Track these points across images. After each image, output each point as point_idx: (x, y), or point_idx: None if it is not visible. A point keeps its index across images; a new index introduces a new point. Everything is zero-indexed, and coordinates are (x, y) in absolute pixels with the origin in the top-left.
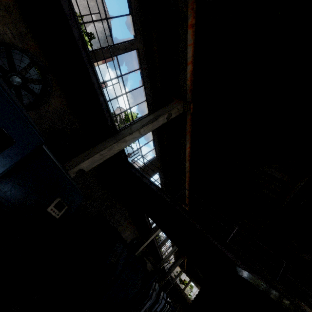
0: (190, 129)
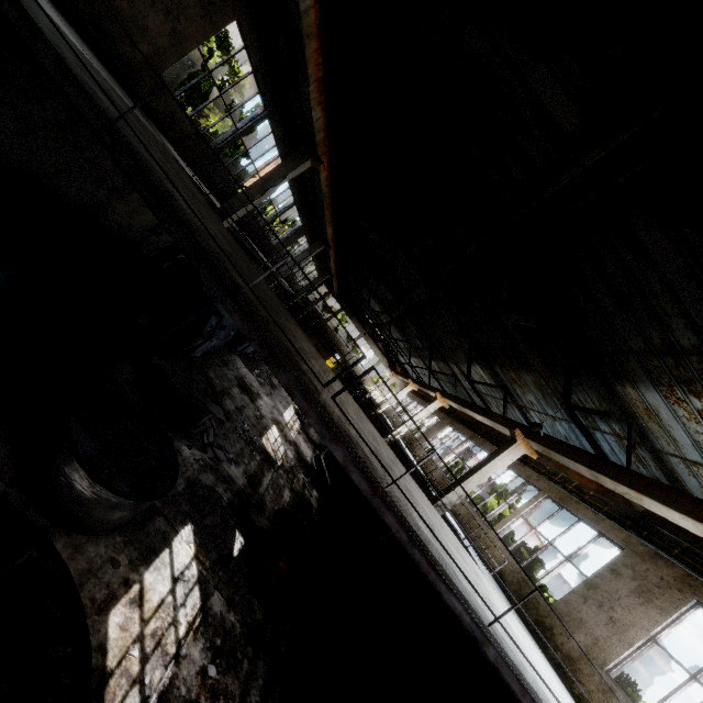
0: None
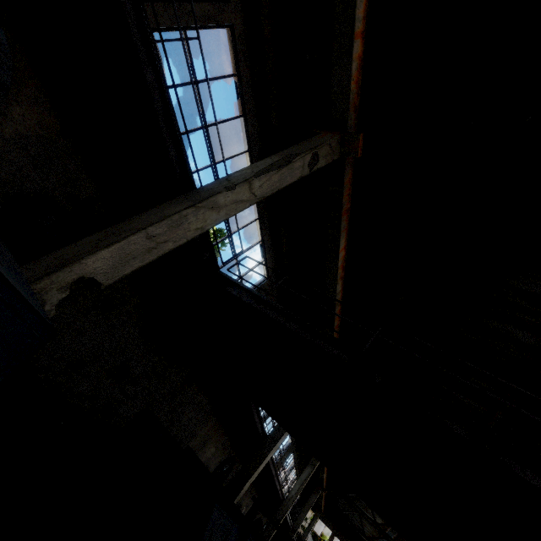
0: (349, 206)
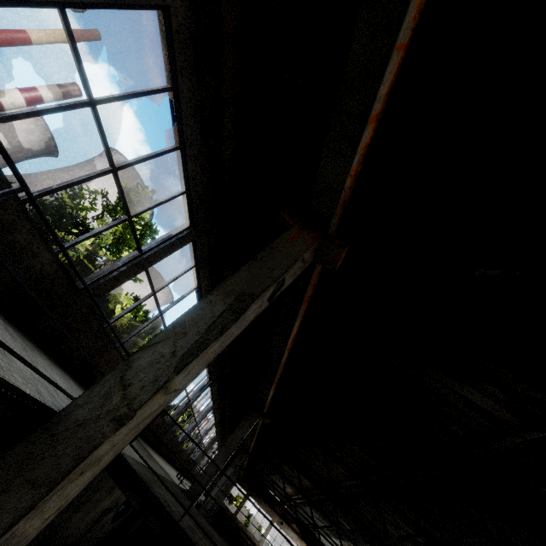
0: (311, 293)
